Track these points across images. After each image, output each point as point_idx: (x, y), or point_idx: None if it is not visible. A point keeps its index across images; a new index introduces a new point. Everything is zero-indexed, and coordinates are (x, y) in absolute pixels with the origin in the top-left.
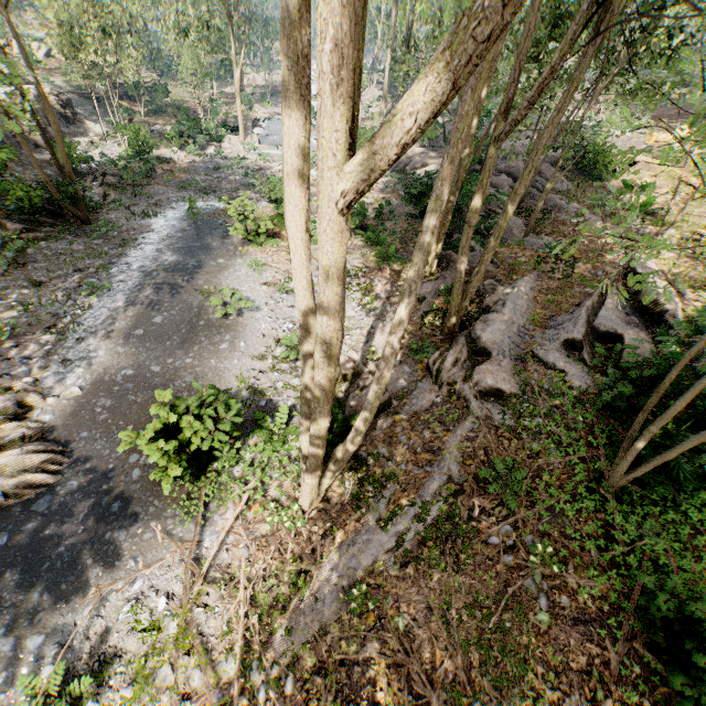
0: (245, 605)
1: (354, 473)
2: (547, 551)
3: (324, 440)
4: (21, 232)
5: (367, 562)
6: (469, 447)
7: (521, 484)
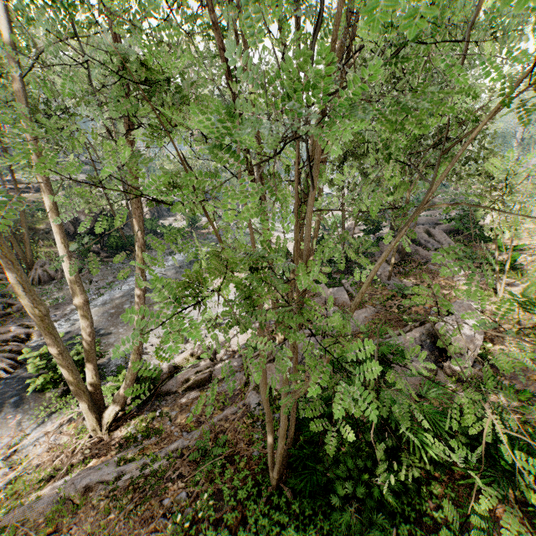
0: (6, 482)
1: (141, 422)
2: (185, 524)
3: (67, 367)
4: (105, 257)
5: (84, 483)
6: (221, 425)
7: (217, 461)
